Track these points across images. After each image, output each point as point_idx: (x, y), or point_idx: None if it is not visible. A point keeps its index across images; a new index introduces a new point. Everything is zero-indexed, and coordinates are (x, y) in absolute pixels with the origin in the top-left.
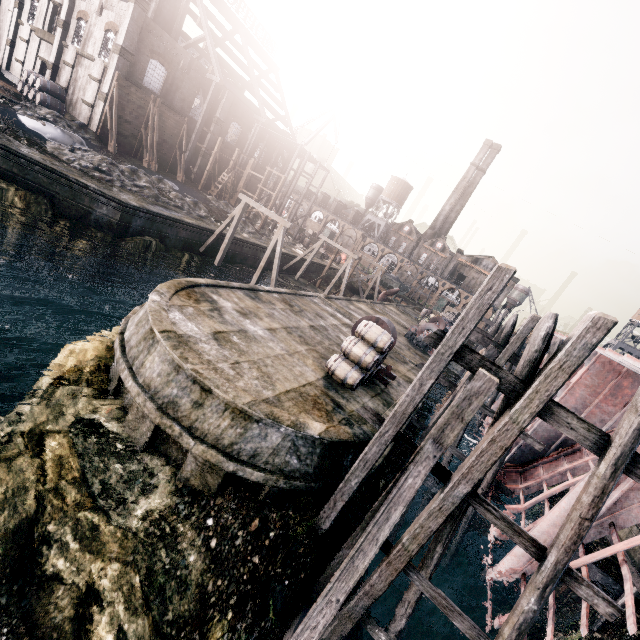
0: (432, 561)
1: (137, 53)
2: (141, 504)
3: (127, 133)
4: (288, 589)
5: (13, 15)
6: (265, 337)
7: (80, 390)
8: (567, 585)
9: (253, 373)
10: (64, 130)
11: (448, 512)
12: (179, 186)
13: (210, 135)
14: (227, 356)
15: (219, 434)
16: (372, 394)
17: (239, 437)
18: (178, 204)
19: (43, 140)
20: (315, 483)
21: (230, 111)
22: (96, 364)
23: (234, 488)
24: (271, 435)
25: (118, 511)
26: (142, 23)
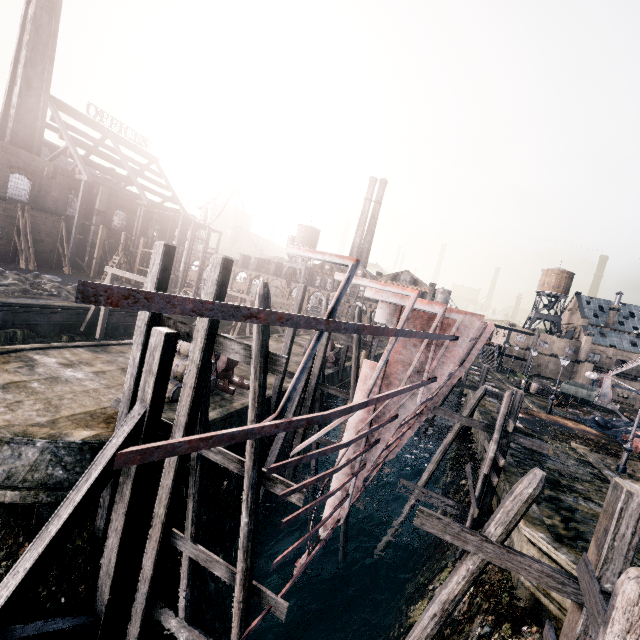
0: (189, 520)
1: None
2: None
3: None
4: (66, 606)
5: None
6: (84, 378)
7: None
8: (270, 489)
9: (35, 407)
10: None
11: (175, 463)
12: (63, 278)
13: (94, 227)
14: (8, 398)
15: None
16: None
17: None
18: (54, 293)
19: None
20: None
21: (110, 202)
22: None
23: (2, 520)
24: (26, 452)
25: None
26: None
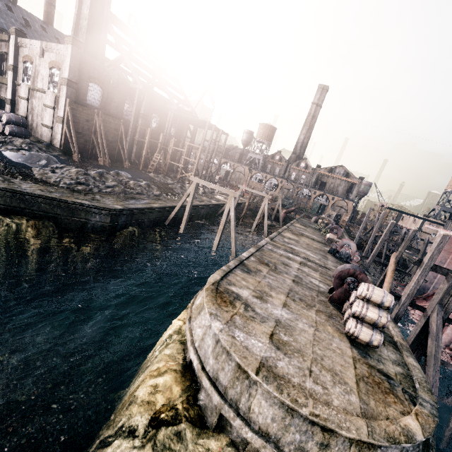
0: None
1: (79, 81)
2: None
3: (82, 142)
4: None
5: None
6: (291, 318)
7: (183, 432)
8: None
9: (326, 377)
10: (39, 154)
11: None
12: (129, 173)
13: (139, 127)
14: (300, 367)
15: None
16: None
17: None
18: (138, 191)
19: (29, 169)
20: None
21: (150, 106)
22: (186, 400)
23: None
24: None
25: None
26: (79, 58)
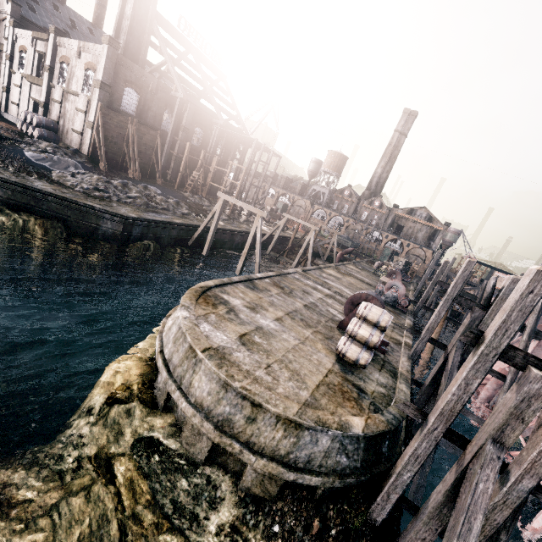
0: None
1: (114, 84)
2: (212, 520)
3: (112, 151)
4: None
5: (6, 66)
6: (277, 329)
7: (133, 409)
8: None
9: (285, 374)
10: (63, 158)
11: (514, 505)
12: (160, 189)
13: (179, 142)
14: (258, 361)
15: (275, 446)
16: (378, 367)
17: (293, 446)
18: (164, 206)
19: (48, 171)
20: (364, 476)
21: (193, 119)
22: (142, 382)
23: (291, 490)
24: (321, 439)
25: (193, 530)
26: (116, 59)
